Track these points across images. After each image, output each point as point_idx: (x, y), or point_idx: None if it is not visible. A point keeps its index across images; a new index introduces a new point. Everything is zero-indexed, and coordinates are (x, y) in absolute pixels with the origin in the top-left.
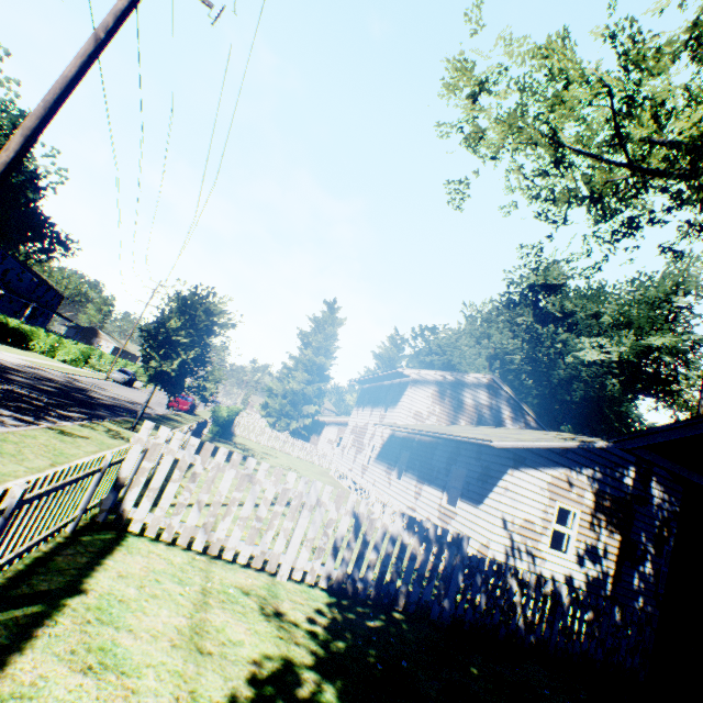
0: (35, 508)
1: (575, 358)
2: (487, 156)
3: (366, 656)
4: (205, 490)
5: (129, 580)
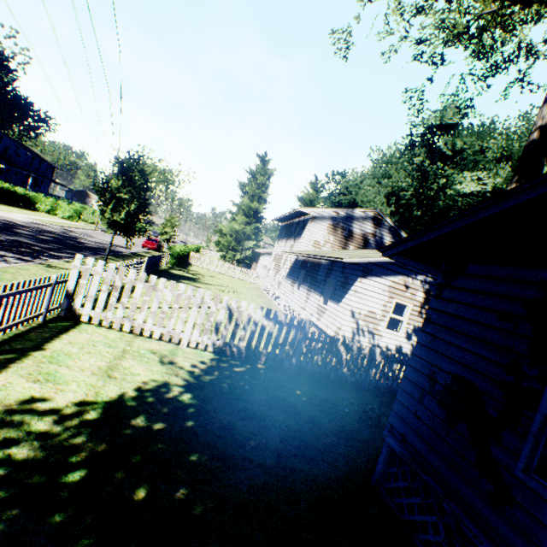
0: None
1: (453, 191)
2: None
3: (222, 383)
4: (125, 296)
5: (75, 345)
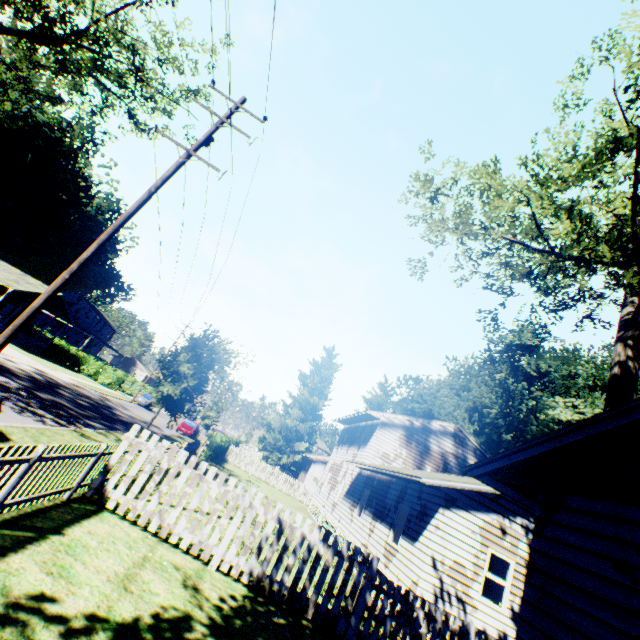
0: (48, 467)
1: (545, 415)
2: (437, 242)
3: (256, 635)
4: (166, 482)
5: (94, 536)
